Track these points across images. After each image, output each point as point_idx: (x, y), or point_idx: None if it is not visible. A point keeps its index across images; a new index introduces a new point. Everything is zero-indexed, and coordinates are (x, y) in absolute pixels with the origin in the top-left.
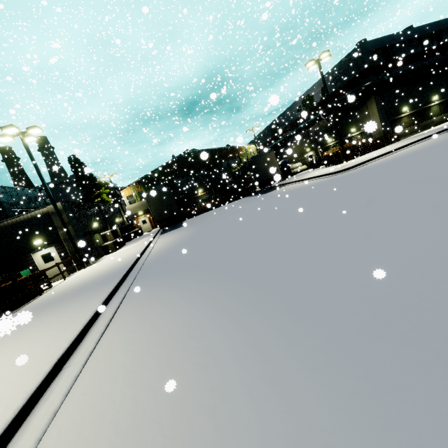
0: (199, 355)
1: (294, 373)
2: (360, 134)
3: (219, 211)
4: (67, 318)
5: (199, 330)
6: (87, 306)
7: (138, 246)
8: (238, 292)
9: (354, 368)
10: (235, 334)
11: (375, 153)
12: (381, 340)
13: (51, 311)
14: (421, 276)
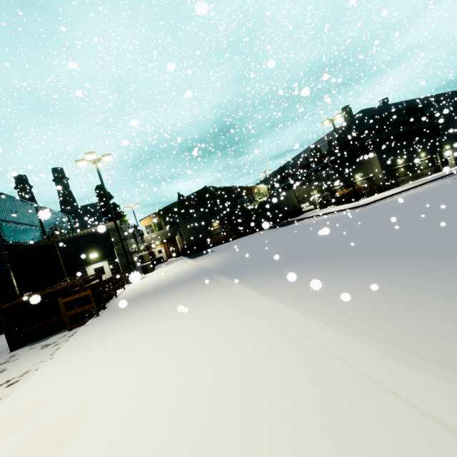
0: (368, 273)
1: (442, 263)
2: (364, 180)
3: (244, 240)
4: (207, 289)
5: (350, 270)
6: (214, 283)
7: (182, 265)
8: (357, 258)
9: None
10: (383, 265)
11: (383, 194)
12: None
13: (168, 293)
14: None
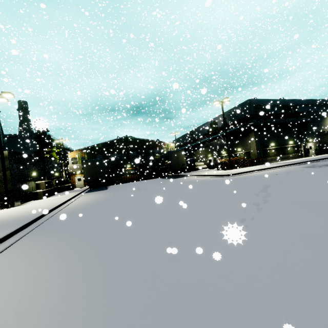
0: None
1: None
2: (243, 153)
3: (136, 184)
4: None
5: (30, 305)
6: None
7: (61, 199)
8: (93, 267)
9: None
10: (54, 321)
11: (250, 168)
12: None
13: None
14: (232, 291)
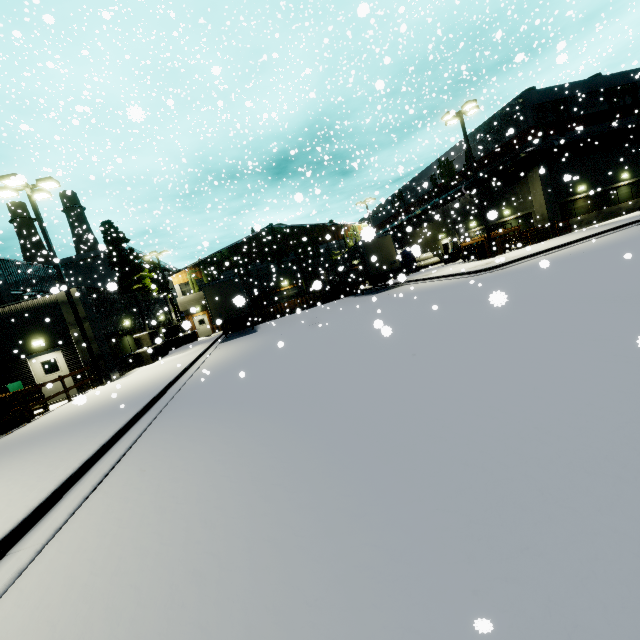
0: (201, 557)
1: (326, 611)
2: (517, 219)
3: (307, 314)
4: (44, 468)
5: (216, 510)
6: (78, 449)
7: (183, 359)
8: (291, 452)
9: (417, 616)
10: (264, 525)
11: (535, 248)
12: (470, 567)
13: (30, 451)
14: (553, 457)
